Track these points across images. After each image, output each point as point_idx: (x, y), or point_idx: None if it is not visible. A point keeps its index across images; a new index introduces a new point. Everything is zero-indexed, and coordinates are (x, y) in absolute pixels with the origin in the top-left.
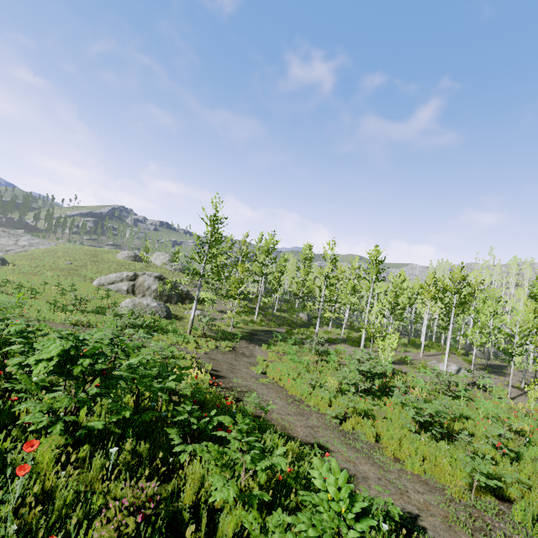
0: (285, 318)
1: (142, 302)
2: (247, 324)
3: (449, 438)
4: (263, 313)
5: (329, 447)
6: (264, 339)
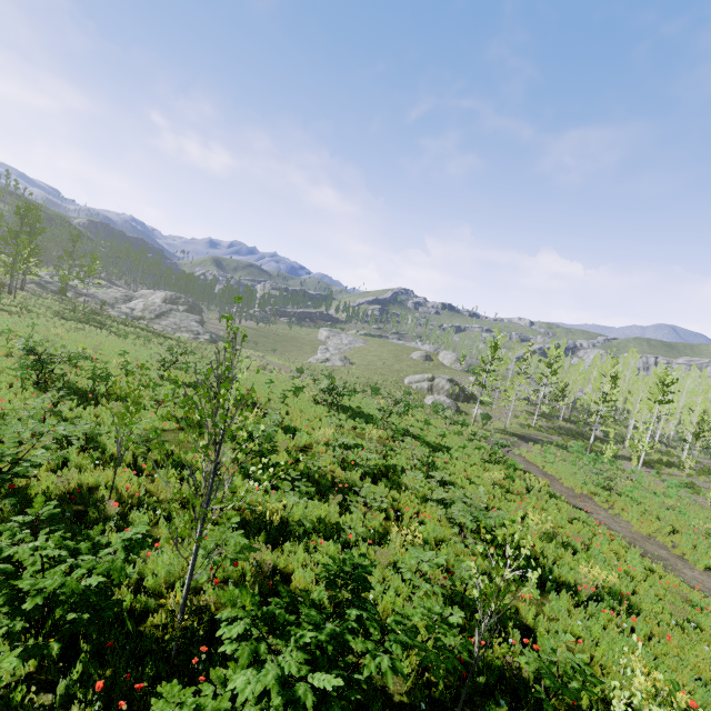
0: (570, 428)
1: (440, 399)
2: (524, 427)
3: (610, 492)
4: (545, 421)
5: (532, 472)
6: (535, 440)
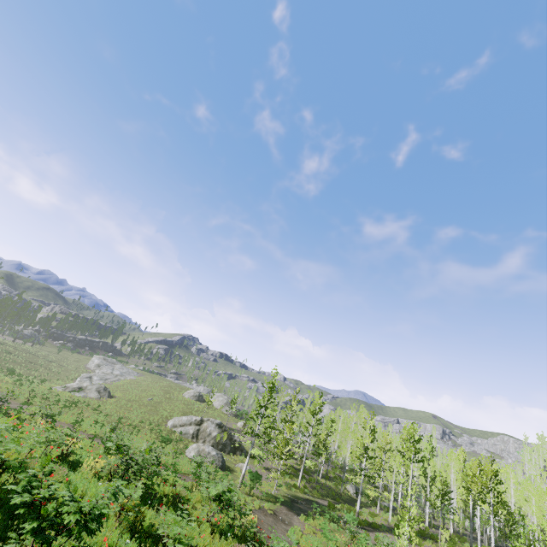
0: (330, 487)
1: (205, 449)
2: (290, 487)
3: None
4: (307, 478)
5: None
6: (304, 508)
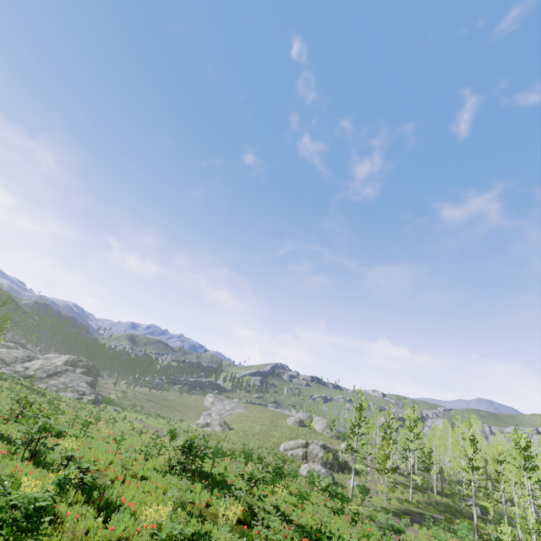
0: (447, 504)
1: (315, 467)
2: (402, 502)
3: None
4: (420, 494)
5: None
6: (418, 520)
